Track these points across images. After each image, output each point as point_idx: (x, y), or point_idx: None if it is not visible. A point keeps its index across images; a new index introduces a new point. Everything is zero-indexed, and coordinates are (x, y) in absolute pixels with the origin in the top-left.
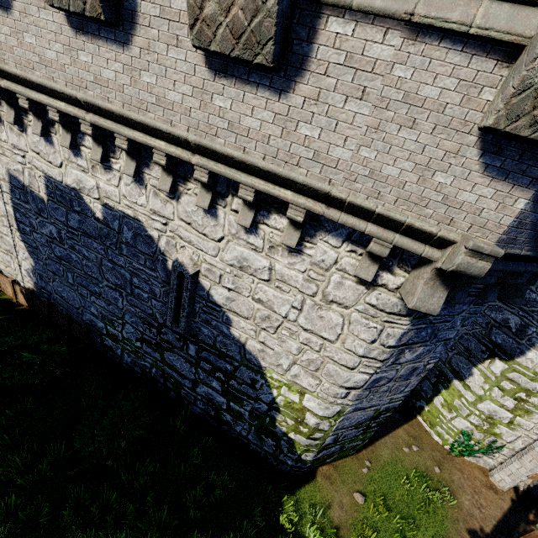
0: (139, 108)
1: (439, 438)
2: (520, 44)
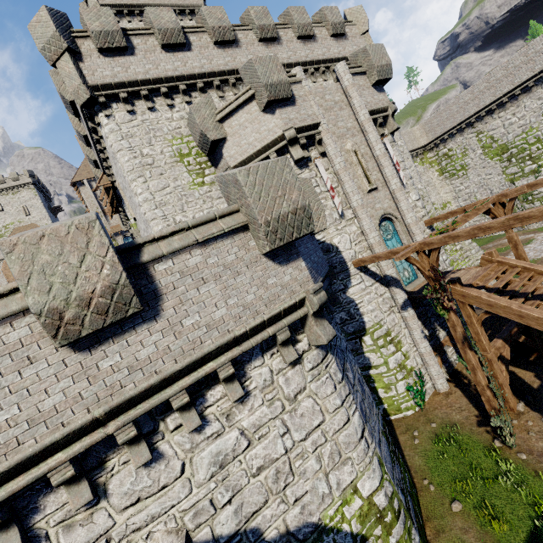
0: (4, 453)
1: (410, 410)
2: (245, 224)
